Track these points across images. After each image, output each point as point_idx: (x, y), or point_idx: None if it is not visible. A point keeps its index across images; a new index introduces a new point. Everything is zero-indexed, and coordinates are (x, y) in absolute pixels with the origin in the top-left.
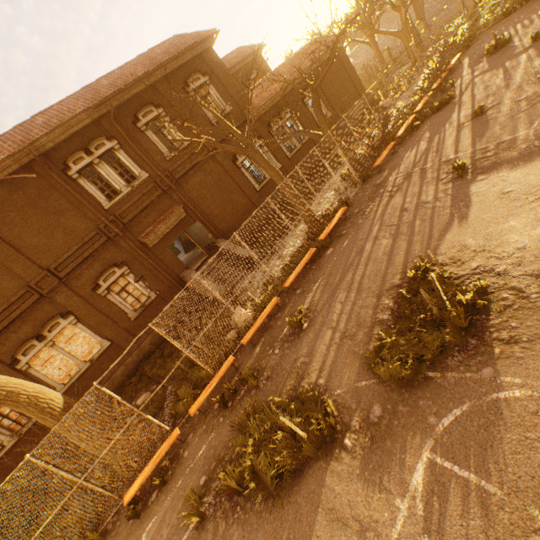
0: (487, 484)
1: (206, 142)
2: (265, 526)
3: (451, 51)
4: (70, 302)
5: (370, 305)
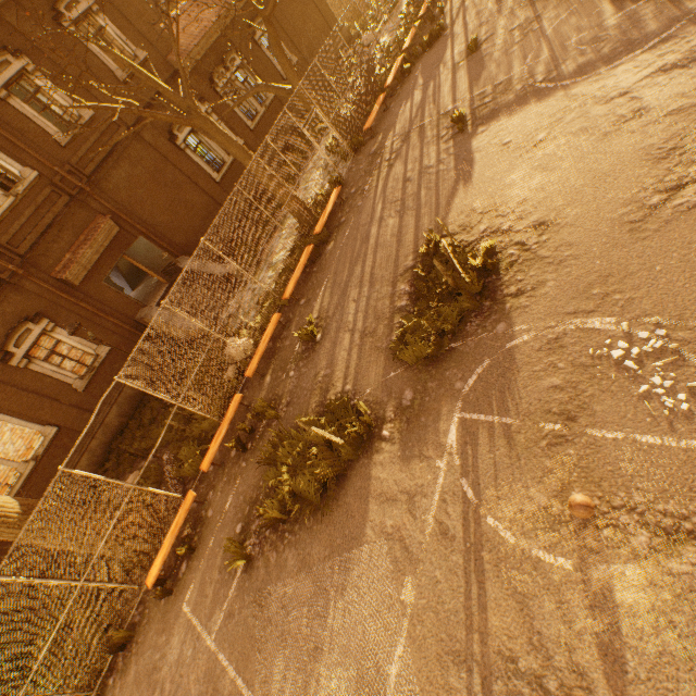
0: (507, 419)
1: (124, 108)
2: (319, 537)
3: None
4: None
5: (387, 296)
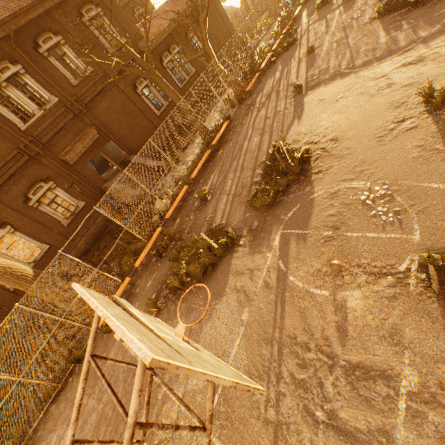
0: (305, 231)
1: (115, 64)
2: (199, 295)
3: (296, 3)
4: (4, 214)
5: (249, 176)
